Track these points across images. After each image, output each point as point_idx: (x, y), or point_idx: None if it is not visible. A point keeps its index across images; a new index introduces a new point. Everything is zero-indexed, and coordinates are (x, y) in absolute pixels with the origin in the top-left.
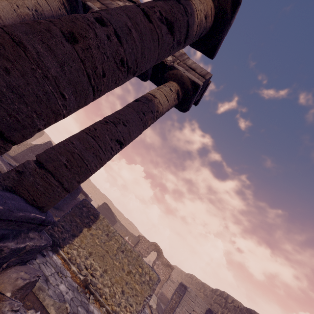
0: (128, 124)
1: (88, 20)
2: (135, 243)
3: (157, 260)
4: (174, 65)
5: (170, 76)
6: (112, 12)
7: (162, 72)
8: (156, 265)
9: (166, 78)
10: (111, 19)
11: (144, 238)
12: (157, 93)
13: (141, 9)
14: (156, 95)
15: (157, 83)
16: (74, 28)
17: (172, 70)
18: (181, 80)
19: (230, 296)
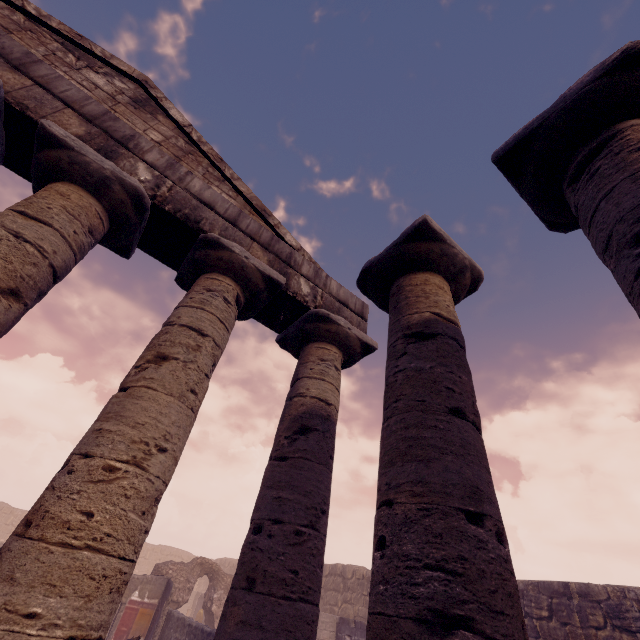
0: (326, 505)
1: (505, 560)
2: (161, 593)
3: (216, 591)
4: (330, 315)
5: (323, 333)
6: (486, 489)
7: (292, 313)
8: (216, 602)
9: (309, 333)
10: (499, 514)
11: (175, 565)
12: (330, 394)
13: (471, 422)
14: (329, 399)
15: (270, 323)
16: (518, 610)
17: (327, 323)
18: (345, 342)
19: (348, 567)
